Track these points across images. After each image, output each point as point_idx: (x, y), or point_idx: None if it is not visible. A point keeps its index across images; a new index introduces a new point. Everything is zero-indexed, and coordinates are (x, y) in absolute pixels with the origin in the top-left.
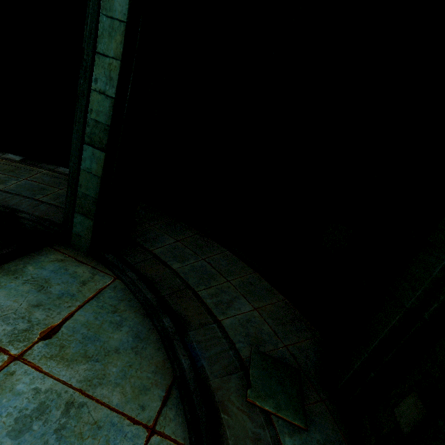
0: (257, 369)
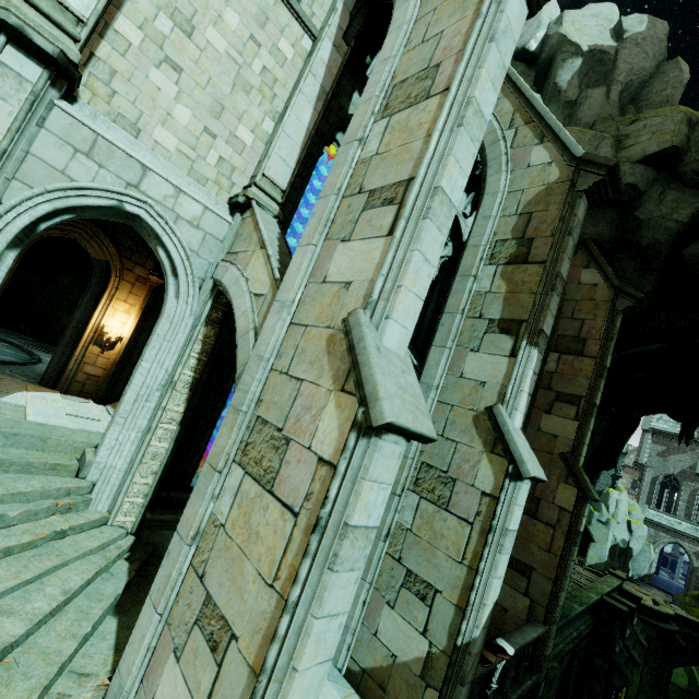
0: (31, 345)
